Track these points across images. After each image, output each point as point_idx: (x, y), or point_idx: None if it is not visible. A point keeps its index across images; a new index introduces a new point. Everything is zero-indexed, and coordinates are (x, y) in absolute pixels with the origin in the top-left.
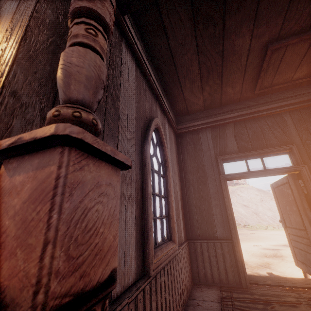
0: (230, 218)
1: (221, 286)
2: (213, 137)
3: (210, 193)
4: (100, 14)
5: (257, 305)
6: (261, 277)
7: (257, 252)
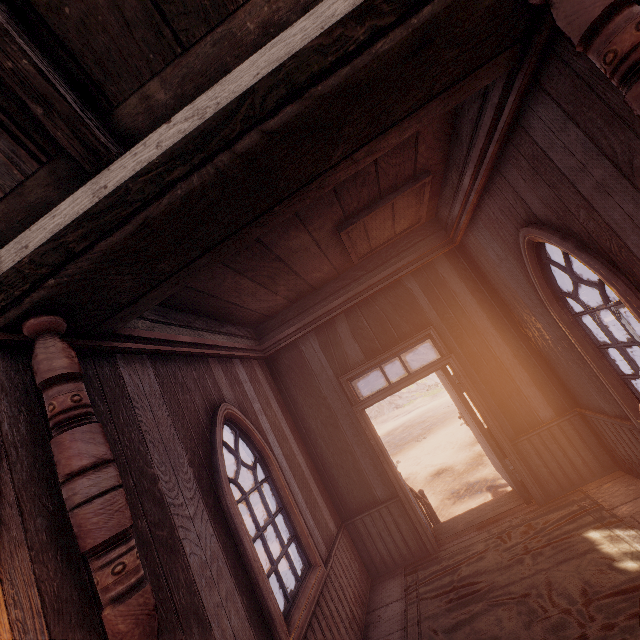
0: (386, 467)
1: (406, 566)
2: (323, 346)
3: (349, 439)
4: (116, 533)
5: (444, 579)
6: (452, 521)
7: (466, 438)
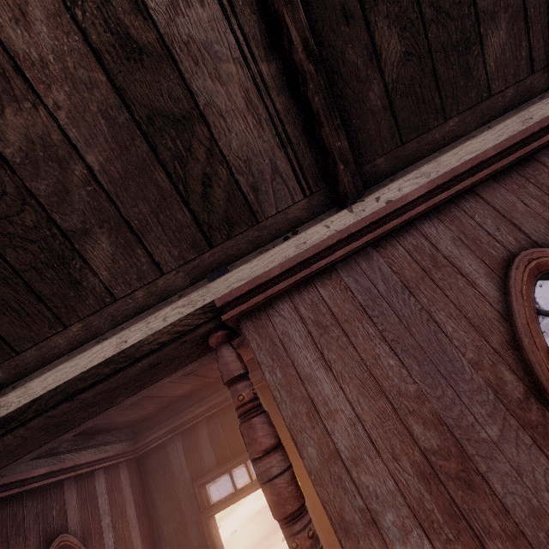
0: None
1: None
2: (185, 448)
3: (194, 548)
4: None
5: None
6: None
7: None
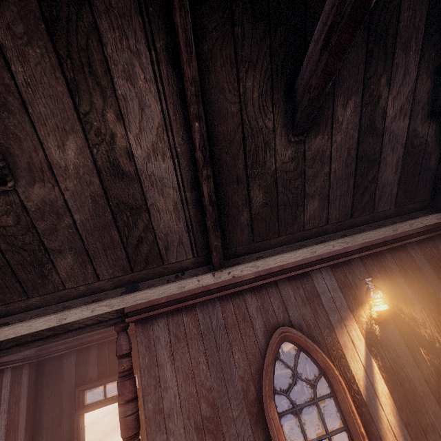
0: None
1: None
2: (77, 362)
3: (63, 434)
4: None
5: None
6: None
7: None
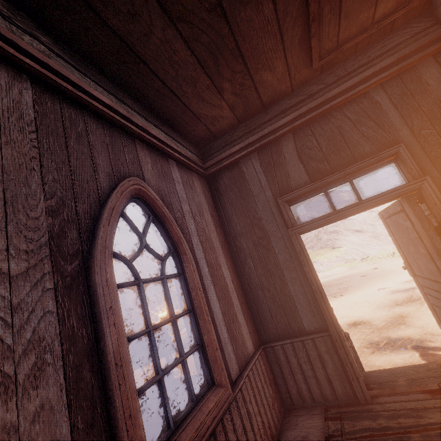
0: (319, 297)
1: (327, 408)
2: (264, 166)
3: (279, 263)
4: None
5: None
6: (388, 372)
7: (384, 300)
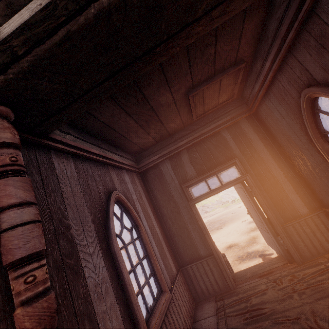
0: (207, 237)
1: (216, 296)
2: (173, 167)
3: (185, 220)
4: (31, 253)
5: (241, 305)
6: (243, 271)
7: (245, 229)
